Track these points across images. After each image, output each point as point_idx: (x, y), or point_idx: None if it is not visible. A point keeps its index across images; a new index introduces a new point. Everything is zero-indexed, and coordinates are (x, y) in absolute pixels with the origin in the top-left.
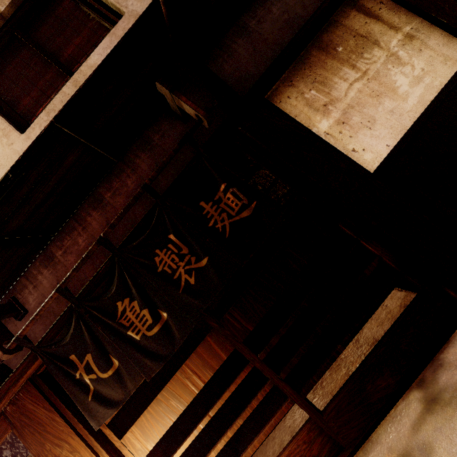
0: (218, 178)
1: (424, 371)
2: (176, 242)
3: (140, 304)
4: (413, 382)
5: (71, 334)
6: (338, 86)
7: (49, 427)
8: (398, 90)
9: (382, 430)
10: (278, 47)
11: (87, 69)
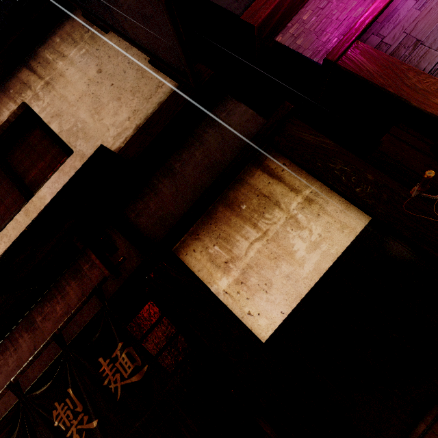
0: (117, 335)
1: None
2: (72, 397)
3: None
4: None
5: None
6: (240, 244)
7: None
8: (295, 254)
9: None
10: (198, 189)
11: (37, 200)
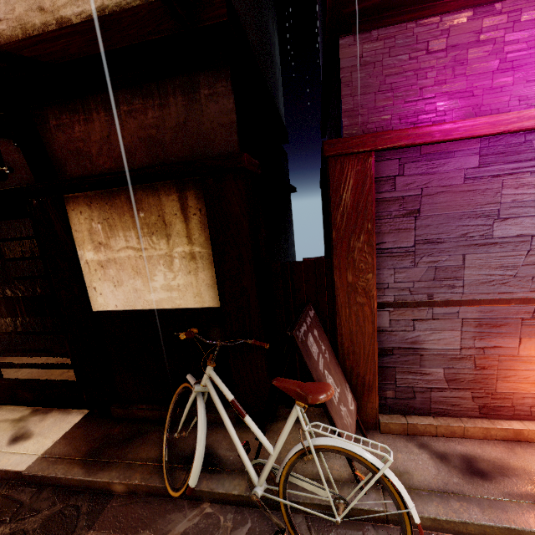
0: None
1: (45, 408)
2: None
3: None
4: (39, 407)
5: None
6: (119, 240)
7: None
8: (152, 282)
9: (7, 408)
10: (127, 155)
11: None
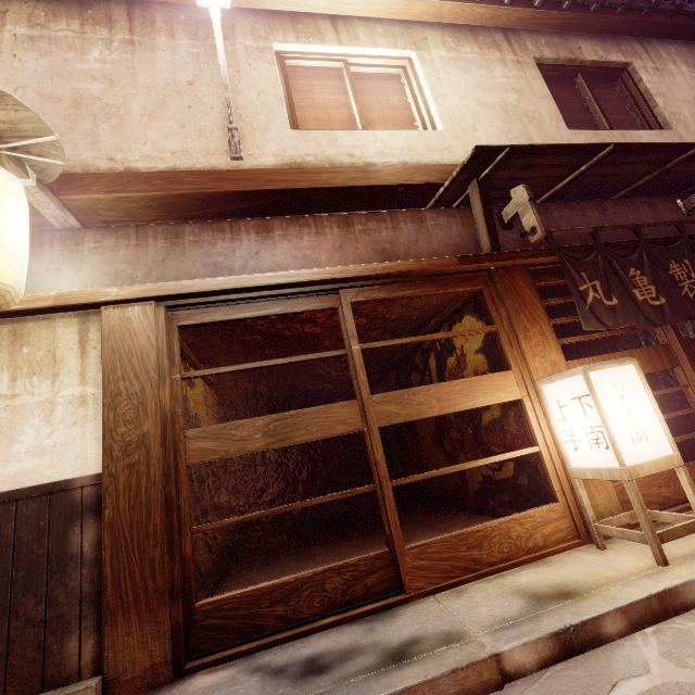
0: None
1: None
2: (688, 266)
3: (650, 281)
4: None
5: (590, 260)
6: None
7: (529, 305)
8: None
9: None
10: None
11: (634, 135)
